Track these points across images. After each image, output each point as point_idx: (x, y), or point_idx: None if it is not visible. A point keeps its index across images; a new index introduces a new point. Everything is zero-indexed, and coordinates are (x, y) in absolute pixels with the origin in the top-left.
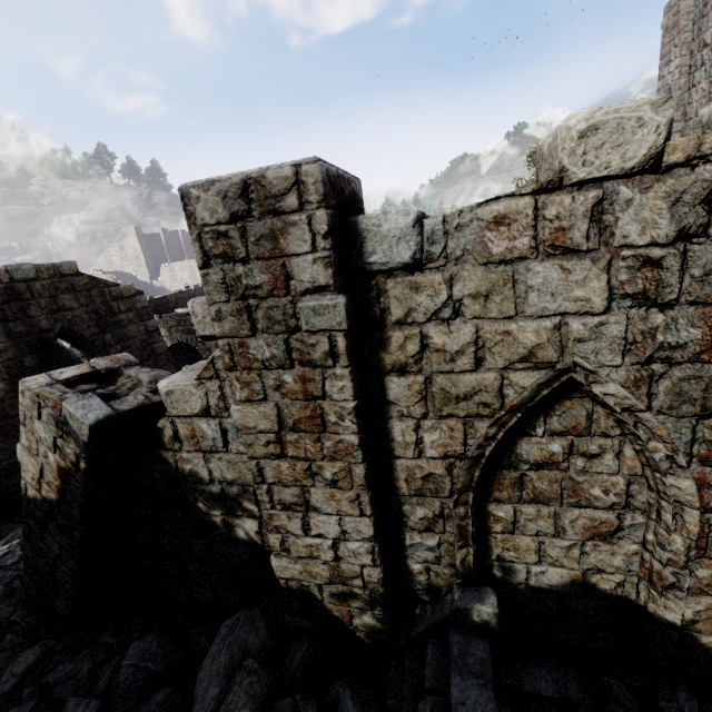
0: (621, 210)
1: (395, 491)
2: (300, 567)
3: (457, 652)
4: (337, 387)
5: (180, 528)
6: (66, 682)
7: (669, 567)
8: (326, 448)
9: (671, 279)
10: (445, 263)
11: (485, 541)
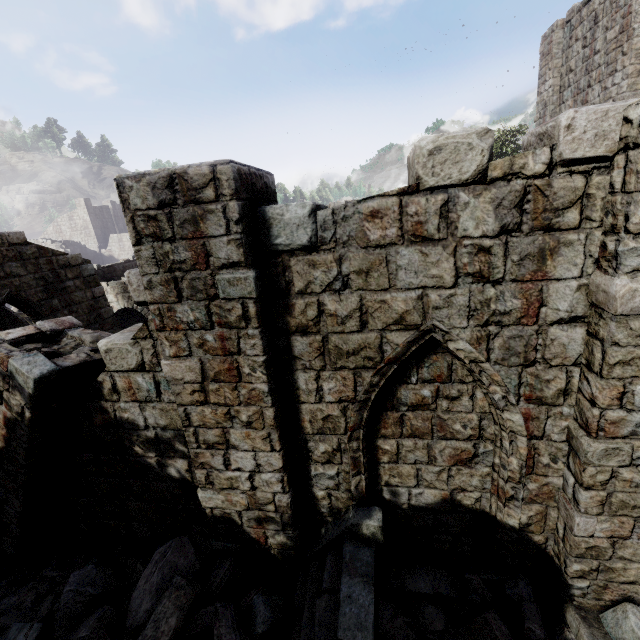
0: (461, 210)
1: (301, 430)
2: (223, 497)
3: (349, 558)
4: (250, 345)
5: (119, 470)
6: (10, 612)
7: (509, 483)
8: (242, 395)
9: (498, 263)
10: (335, 246)
11: (376, 470)
